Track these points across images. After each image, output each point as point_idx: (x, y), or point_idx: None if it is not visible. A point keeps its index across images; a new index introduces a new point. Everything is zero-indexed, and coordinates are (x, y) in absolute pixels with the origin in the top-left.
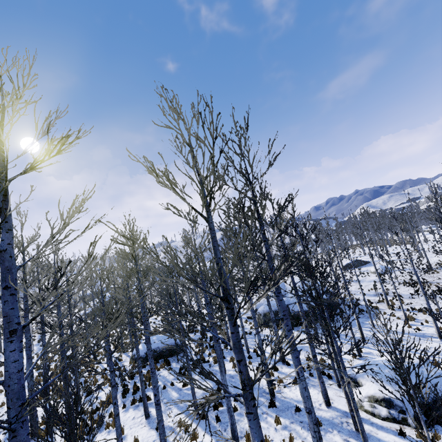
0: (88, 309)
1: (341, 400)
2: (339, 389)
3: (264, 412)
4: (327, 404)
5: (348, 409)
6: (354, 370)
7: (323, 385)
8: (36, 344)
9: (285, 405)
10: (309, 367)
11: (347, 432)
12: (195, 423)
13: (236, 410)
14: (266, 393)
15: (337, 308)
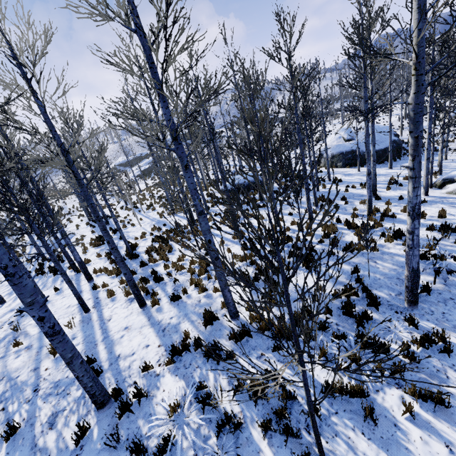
0: (137, 172)
1: (435, 193)
2: (430, 189)
3: (372, 202)
4: (426, 194)
5: (444, 196)
6: (452, 173)
7: (428, 180)
8: (112, 198)
9: (387, 198)
10: (396, 182)
11: (449, 203)
12: (317, 210)
13: (347, 203)
14: (366, 195)
15: (402, 150)
